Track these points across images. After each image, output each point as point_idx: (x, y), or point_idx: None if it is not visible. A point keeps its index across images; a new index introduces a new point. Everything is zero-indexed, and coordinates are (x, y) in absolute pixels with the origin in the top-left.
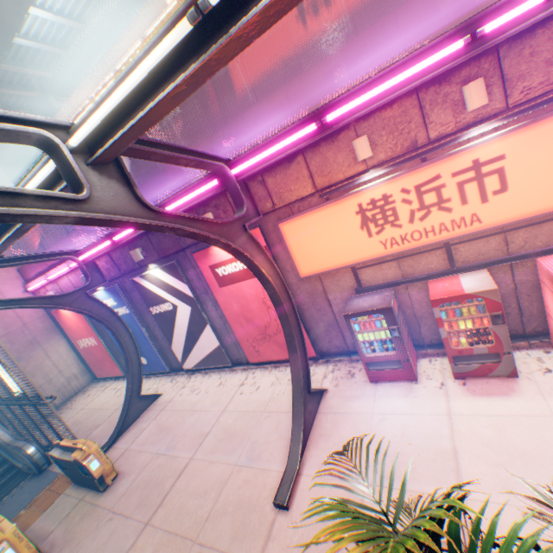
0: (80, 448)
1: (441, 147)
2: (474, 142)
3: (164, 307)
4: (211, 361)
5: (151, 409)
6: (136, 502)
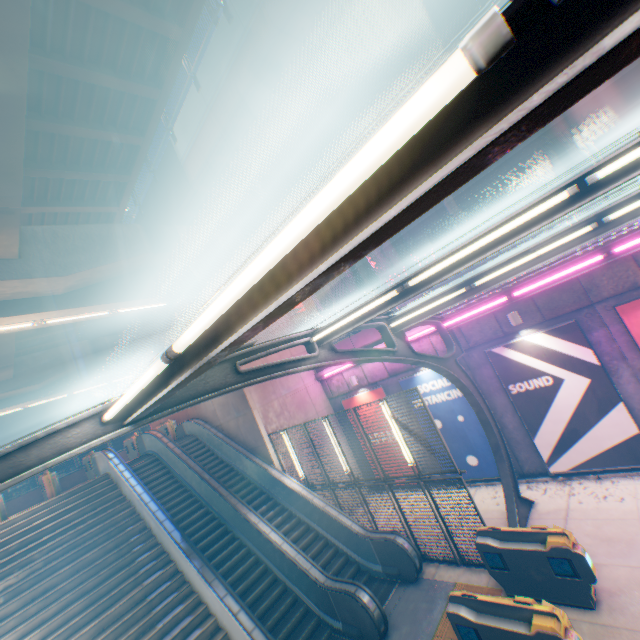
0: (552, 534)
1: None
2: None
3: (534, 382)
4: (611, 459)
5: (539, 518)
6: None
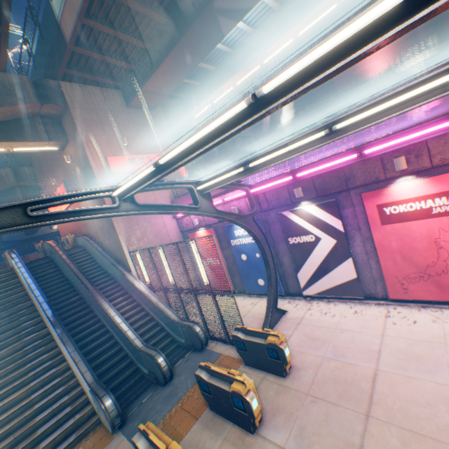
0: (272, 335)
1: None
2: None
3: (304, 238)
4: (337, 291)
5: (284, 321)
6: (333, 393)
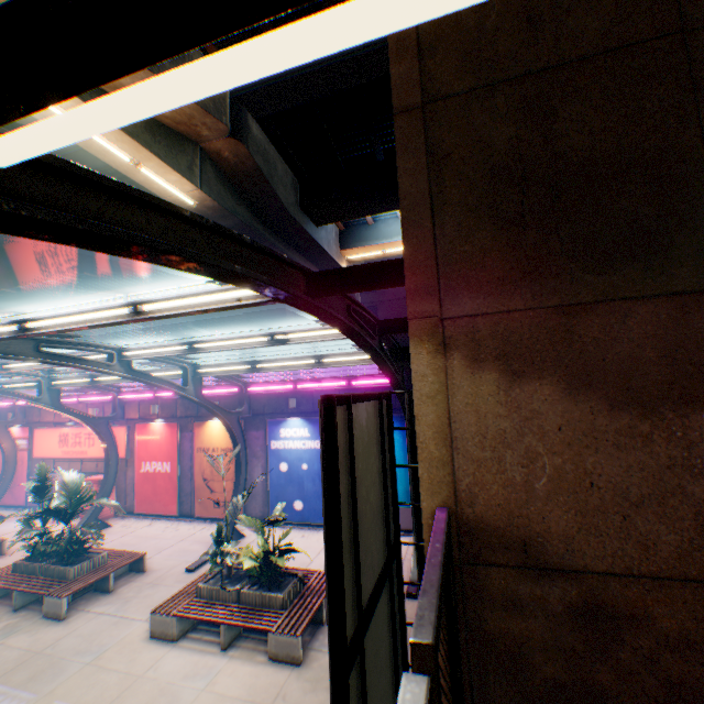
0: None
1: None
2: None
3: None
4: None
5: None
6: None
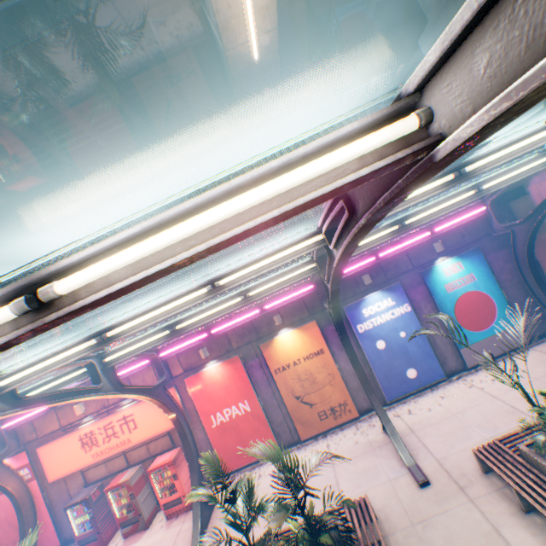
0: None
1: (115, 407)
2: (126, 405)
3: None
4: None
5: None
6: None
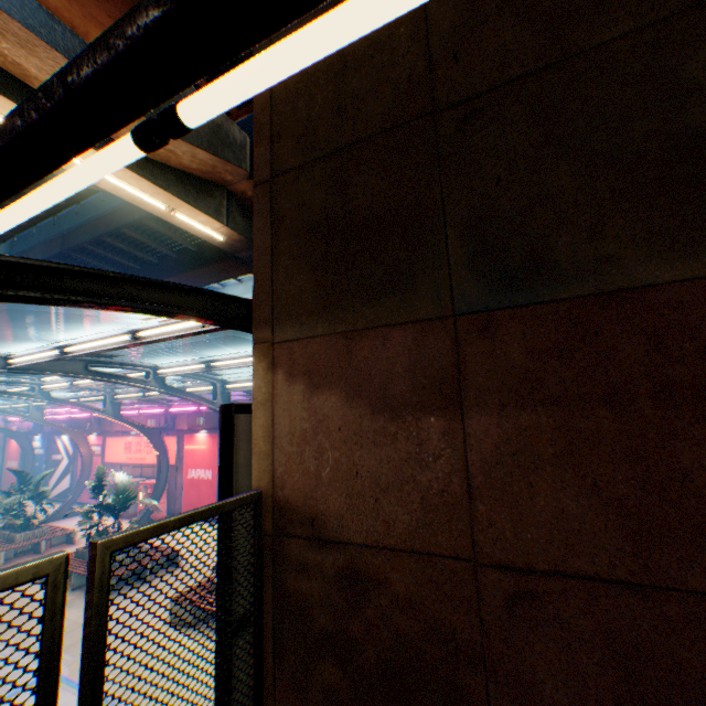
0: None
1: None
2: None
3: (61, 456)
4: (63, 495)
5: None
6: None
